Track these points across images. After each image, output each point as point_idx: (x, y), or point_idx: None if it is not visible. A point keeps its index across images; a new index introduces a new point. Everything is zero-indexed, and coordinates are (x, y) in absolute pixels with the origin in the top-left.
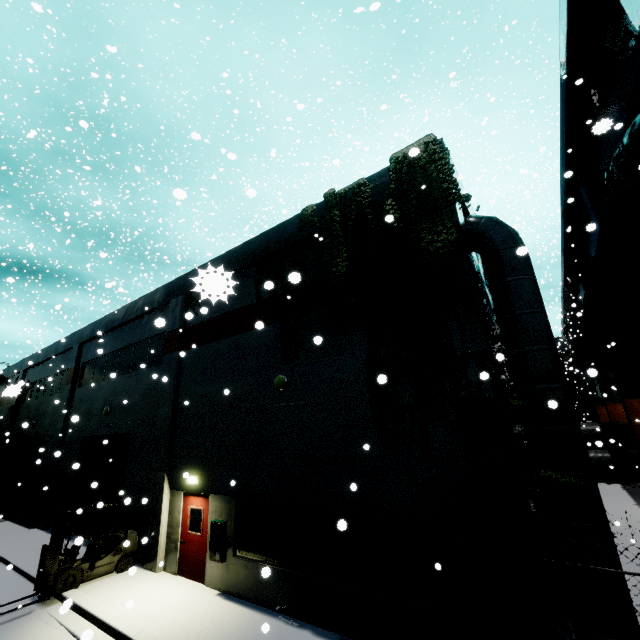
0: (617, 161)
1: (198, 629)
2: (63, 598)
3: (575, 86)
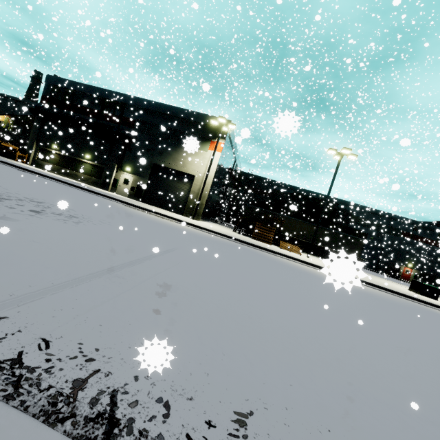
0: None
1: None
2: (398, 279)
3: None
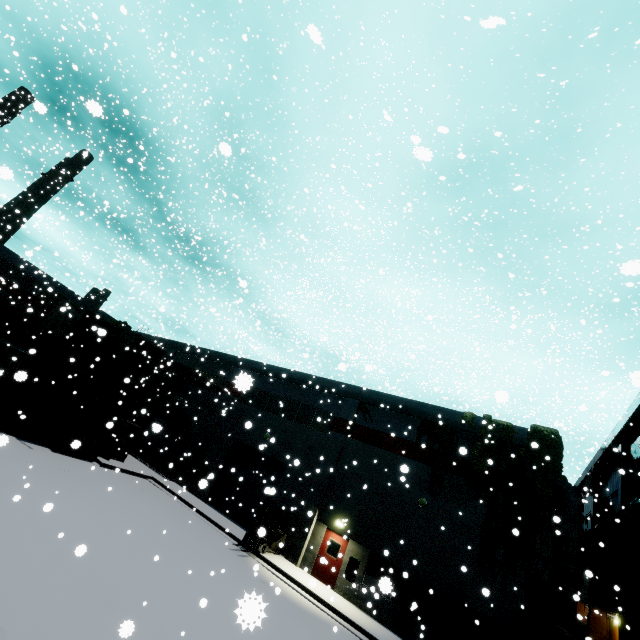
0: (638, 505)
1: (354, 614)
2: (262, 556)
3: (637, 416)
